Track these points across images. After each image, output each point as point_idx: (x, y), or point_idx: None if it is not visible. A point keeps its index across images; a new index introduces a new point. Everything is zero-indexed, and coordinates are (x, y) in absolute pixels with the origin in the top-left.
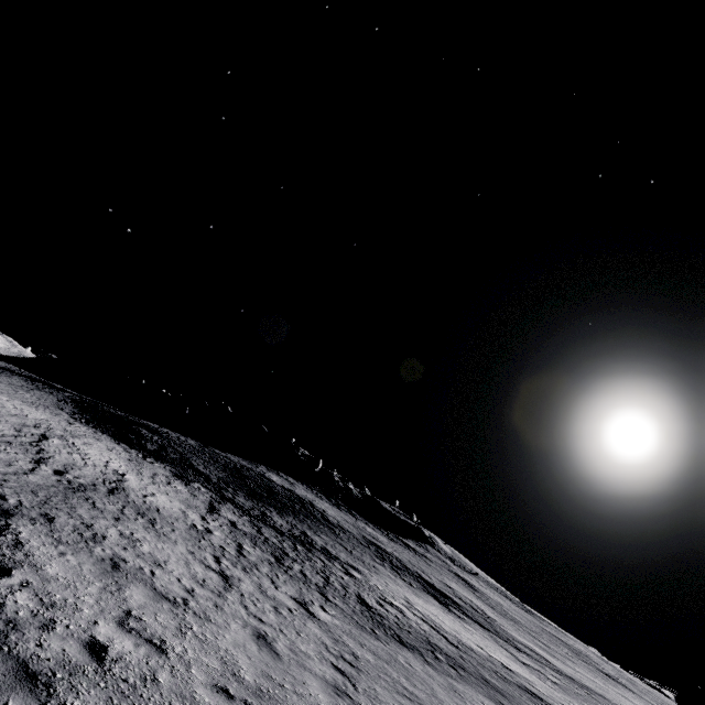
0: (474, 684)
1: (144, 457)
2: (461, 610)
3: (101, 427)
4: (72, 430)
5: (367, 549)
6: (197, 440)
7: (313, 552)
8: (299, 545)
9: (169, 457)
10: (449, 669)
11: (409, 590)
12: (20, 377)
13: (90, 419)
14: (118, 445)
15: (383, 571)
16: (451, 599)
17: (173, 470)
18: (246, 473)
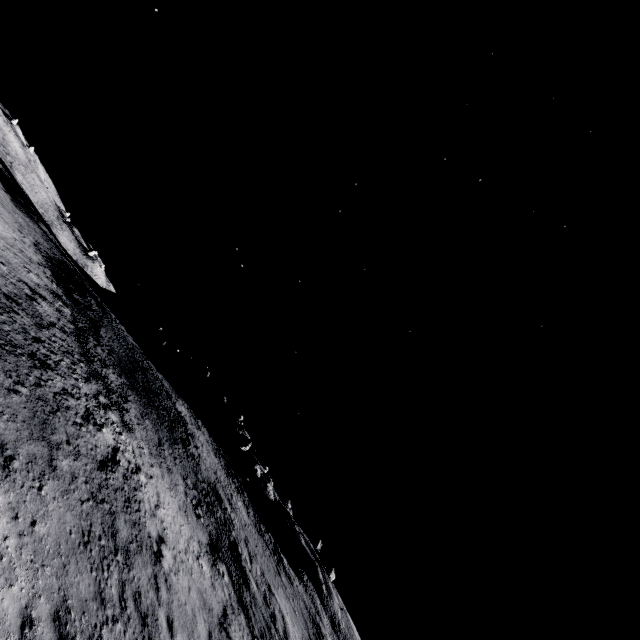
0: (3, 395)
1: (52, 280)
2: (237, 582)
3: (53, 266)
4: (7, 221)
5: (194, 477)
6: (146, 354)
7: (94, 380)
8: (86, 367)
9: (82, 308)
10: (3, 379)
11: (178, 501)
12: (43, 233)
13: (55, 263)
14: (40, 262)
15: (177, 480)
16: (243, 576)
17: (64, 299)
18: (150, 376)
